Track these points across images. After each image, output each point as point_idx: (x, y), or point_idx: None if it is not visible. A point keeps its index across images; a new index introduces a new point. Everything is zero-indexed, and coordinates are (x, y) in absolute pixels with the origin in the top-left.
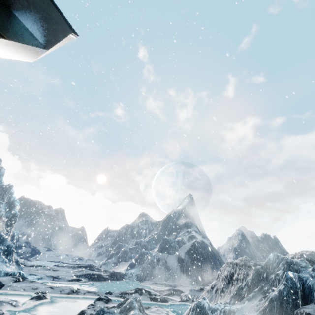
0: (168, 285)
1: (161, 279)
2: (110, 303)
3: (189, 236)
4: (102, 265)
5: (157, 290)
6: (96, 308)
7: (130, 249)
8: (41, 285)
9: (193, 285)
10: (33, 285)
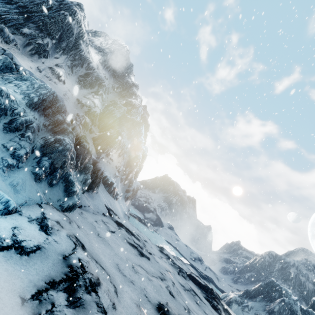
0: None
1: None
2: None
3: None
4: (232, 301)
5: None
6: None
7: (300, 311)
8: None
9: None
10: None
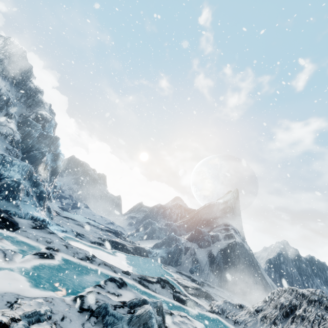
0: (193, 280)
1: (186, 269)
2: (124, 289)
3: (226, 234)
4: (129, 235)
5: (182, 283)
6: (102, 296)
7: (159, 229)
8: (58, 239)
9: (221, 288)
10: (49, 237)
